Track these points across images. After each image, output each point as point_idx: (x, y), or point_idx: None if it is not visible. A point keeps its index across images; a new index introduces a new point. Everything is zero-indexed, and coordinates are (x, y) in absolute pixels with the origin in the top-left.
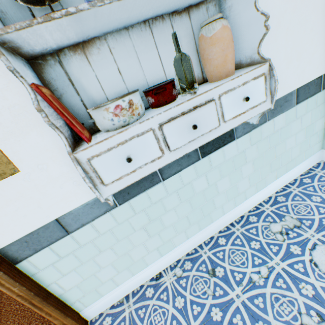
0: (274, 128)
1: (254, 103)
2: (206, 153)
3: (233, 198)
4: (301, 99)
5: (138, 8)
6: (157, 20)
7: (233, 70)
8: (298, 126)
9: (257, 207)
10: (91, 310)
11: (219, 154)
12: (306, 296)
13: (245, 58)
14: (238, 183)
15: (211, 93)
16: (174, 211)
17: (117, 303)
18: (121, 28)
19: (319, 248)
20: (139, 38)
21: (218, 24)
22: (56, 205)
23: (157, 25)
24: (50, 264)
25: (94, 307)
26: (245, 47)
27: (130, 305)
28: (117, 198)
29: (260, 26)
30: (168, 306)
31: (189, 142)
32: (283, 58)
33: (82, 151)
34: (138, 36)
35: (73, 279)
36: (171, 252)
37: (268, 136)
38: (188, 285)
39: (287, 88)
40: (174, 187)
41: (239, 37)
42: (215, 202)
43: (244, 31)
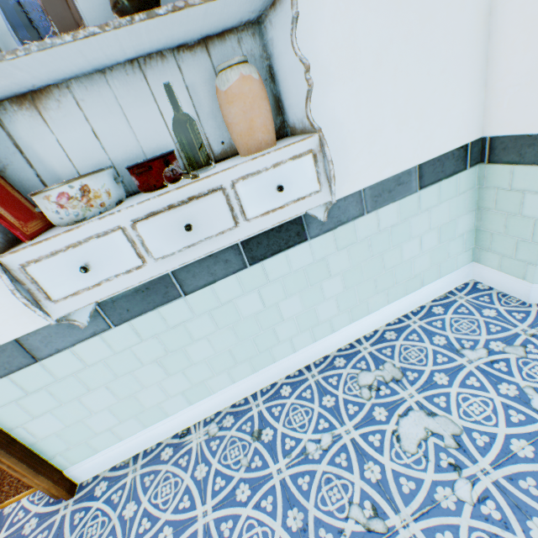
0: (379, 225)
1: (298, 194)
2: (258, 259)
3: (310, 329)
4: (430, 181)
5: (96, 52)
6: (153, 58)
7: (270, 142)
8: (425, 224)
9: (352, 345)
10: (80, 469)
11: (281, 261)
12: (368, 480)
13: (298, 121)
14: (318, 306)
15: (218, 179)
16: (207, 341)
17: (121, 464)
18: (92, 72)
19: (413, 415)
20: (124, 85)
21: (234, 73)
22: (14, 320)
23: (154, 66)
24: (12, 400)
25: (86, 466)
26: (294, 105)
27: (137, 469)
28: (111, 317)
29: (302, 78)
30: (185, 475)
31: (188, 248)
32: (390, 116)
33: (11, 254)
34: (122, 82)
35: (49, 424)
36: (206, 399)
37: (369, 237)
38: (219, 449)
39: (400, 163)
40: (206, 305)
41: (287, 88)
42: (277, 332)
43: (290, 80)
